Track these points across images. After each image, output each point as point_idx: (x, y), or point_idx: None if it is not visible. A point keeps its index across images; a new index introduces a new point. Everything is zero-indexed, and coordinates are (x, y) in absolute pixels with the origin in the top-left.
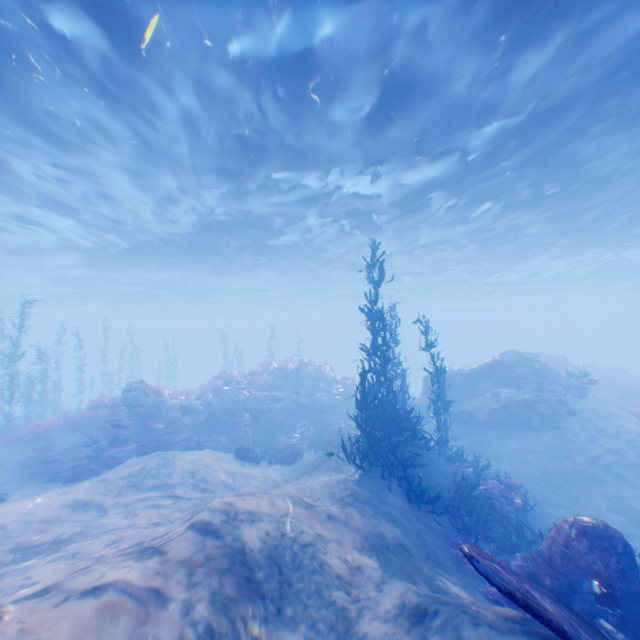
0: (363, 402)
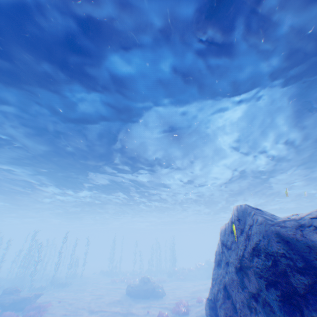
0: None
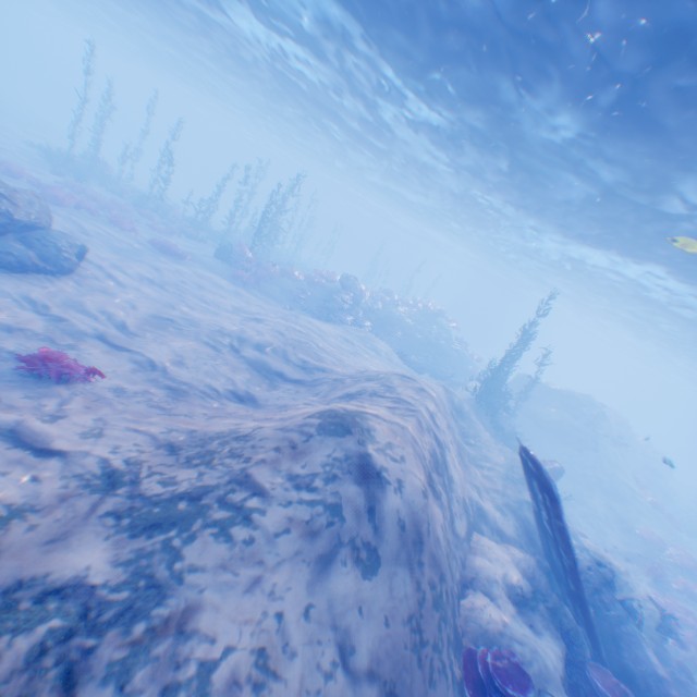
0: (493, 375)
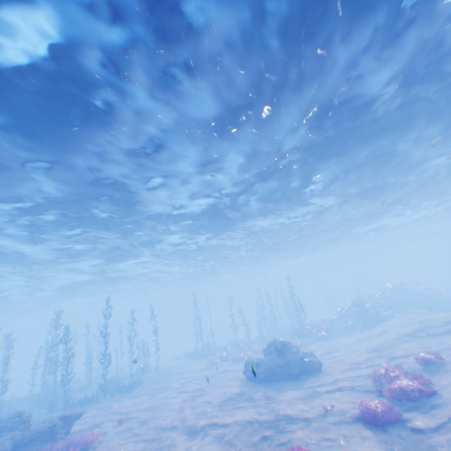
0: None
